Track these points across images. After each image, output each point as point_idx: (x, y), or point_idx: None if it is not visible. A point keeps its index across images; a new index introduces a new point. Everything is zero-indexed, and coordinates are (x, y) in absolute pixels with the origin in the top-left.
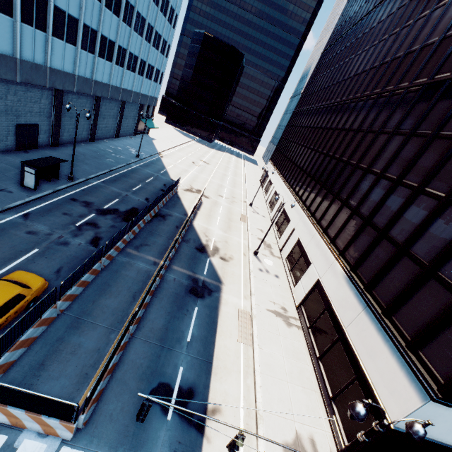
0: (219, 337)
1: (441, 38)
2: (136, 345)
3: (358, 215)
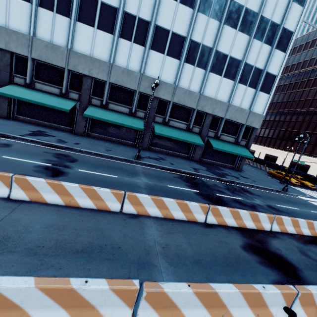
0: None
1: None
2: None
3: None
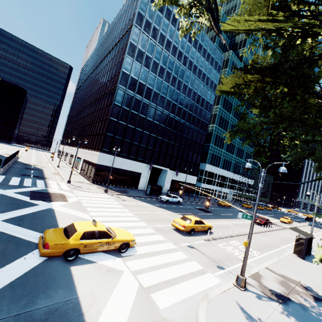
0: (46, 174)
1: (97, 89)
2: (10, 171)
3: (89, 135)
